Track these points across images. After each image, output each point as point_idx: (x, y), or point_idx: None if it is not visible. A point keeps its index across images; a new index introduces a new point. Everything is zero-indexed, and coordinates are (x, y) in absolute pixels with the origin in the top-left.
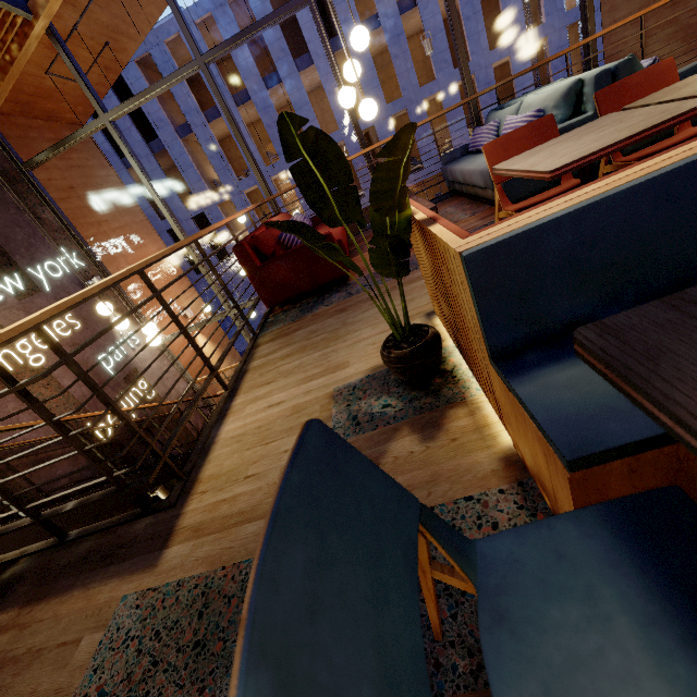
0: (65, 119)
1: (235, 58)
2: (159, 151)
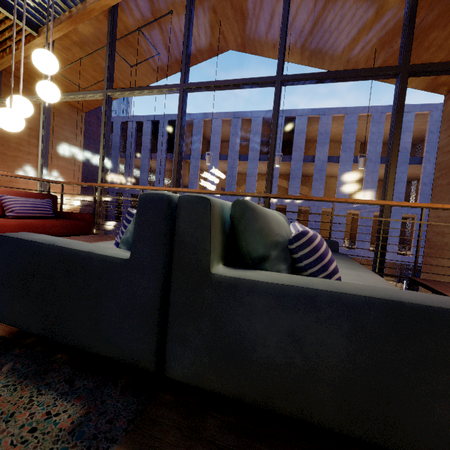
0: (70, 102)
1: (231, 140)
2: (170, 159)
